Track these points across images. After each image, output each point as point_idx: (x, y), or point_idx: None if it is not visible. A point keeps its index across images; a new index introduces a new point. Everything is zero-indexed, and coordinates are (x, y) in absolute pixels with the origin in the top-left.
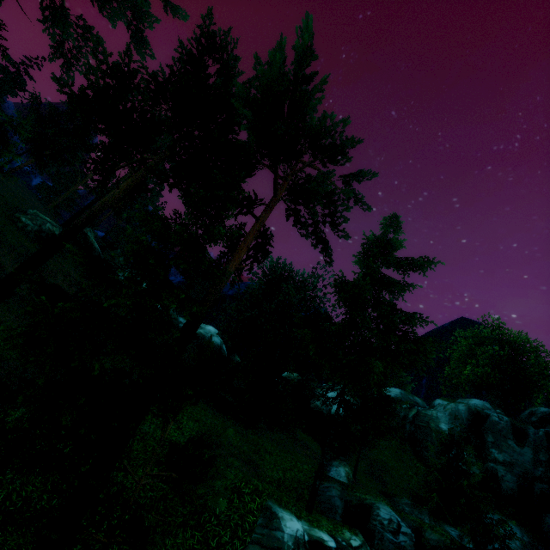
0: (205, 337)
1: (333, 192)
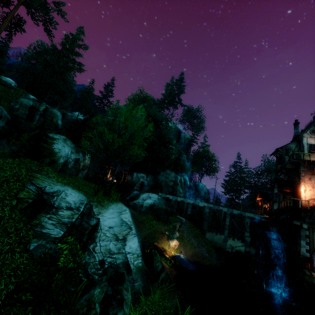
0: (7, 82)
1: (47, 8)
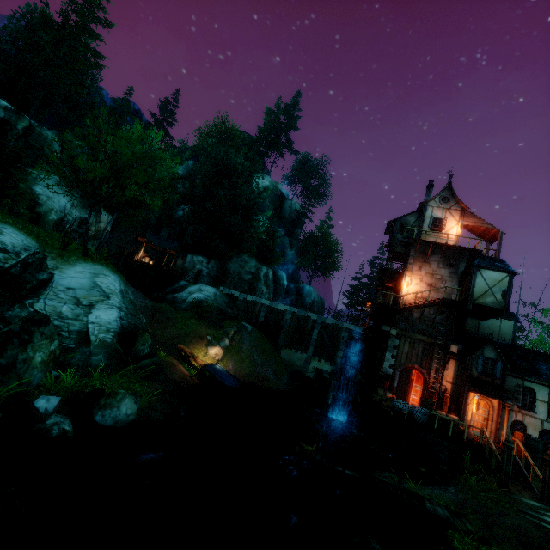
0: None
1: None
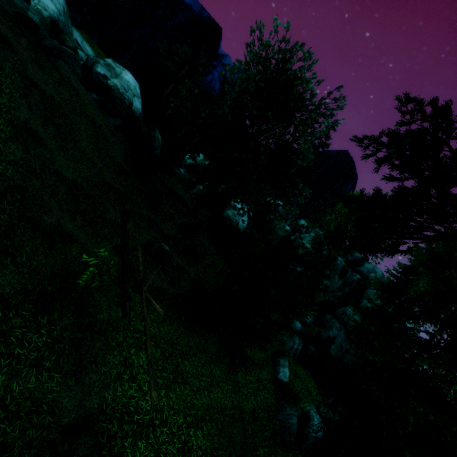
0: (124, 99)
1: None
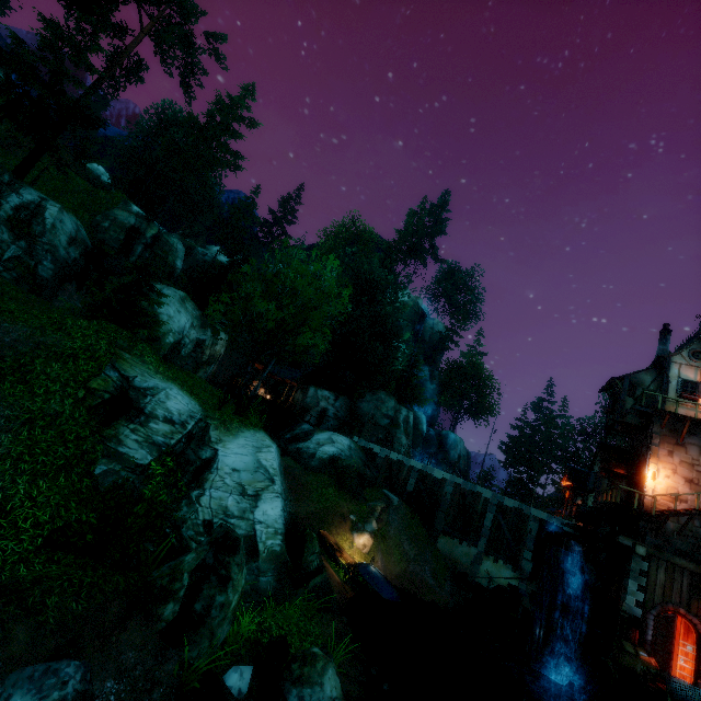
0: (93, 172)
1: (192, 45)
